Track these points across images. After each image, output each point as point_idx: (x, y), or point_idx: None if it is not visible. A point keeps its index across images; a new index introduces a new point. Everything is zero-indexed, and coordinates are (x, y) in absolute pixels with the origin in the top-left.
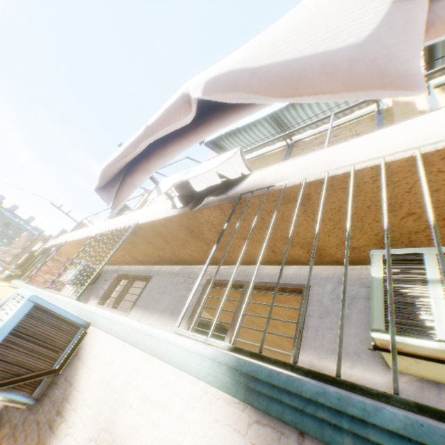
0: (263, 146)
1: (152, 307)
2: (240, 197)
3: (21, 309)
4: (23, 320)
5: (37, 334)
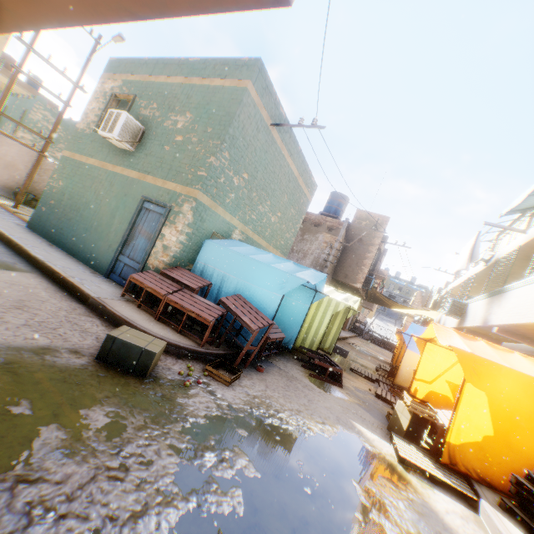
0: None
1: None
2: (494, 261)
3: (450, 300)
4: (451, 303)
5: (455, 306)
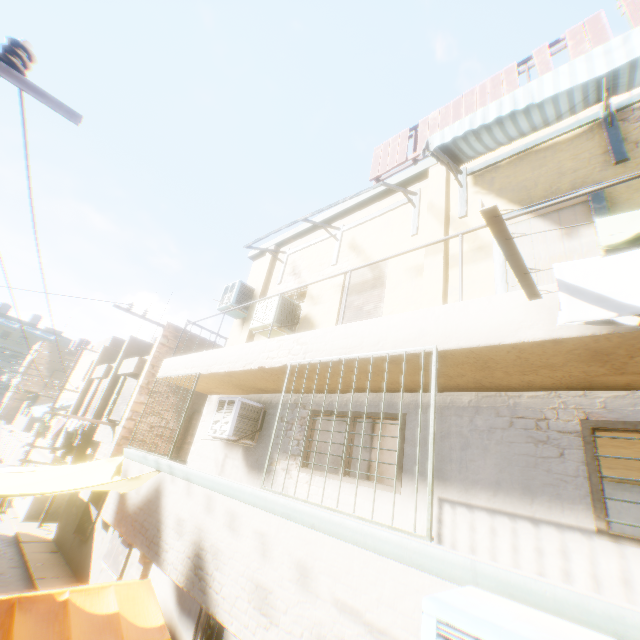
0: (532, 132)
1: (457, 477)
2: None
3: None
4: None
5: None
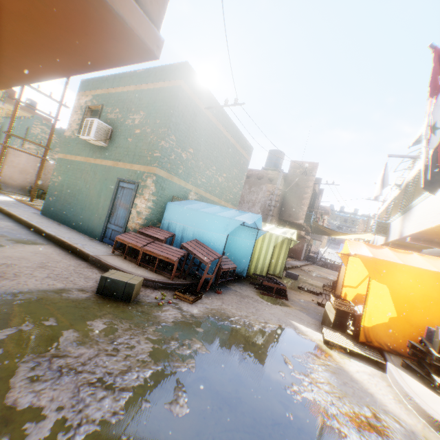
0: None
1: None
2: (405, 184)
3: (375, 222)
4: (376, 224)
5: (380, 226)
